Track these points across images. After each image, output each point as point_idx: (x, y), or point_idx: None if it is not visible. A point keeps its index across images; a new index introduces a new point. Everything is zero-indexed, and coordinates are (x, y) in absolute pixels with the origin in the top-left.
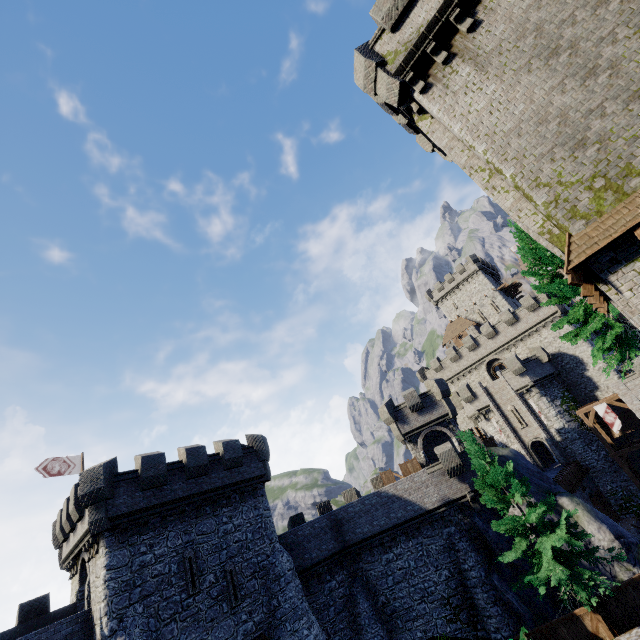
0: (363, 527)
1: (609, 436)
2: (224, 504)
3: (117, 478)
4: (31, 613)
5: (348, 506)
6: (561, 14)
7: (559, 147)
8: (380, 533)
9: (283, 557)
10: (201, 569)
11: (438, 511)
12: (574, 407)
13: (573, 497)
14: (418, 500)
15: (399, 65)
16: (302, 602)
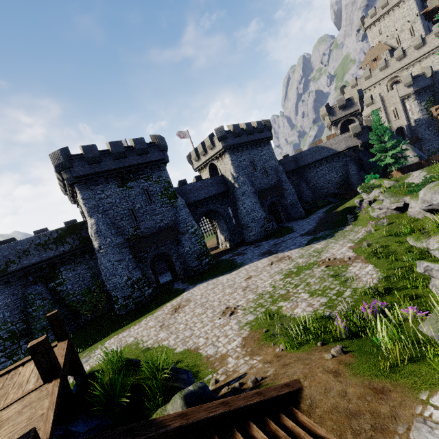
0: (308, 160)
1: None
2: (258, 146)
3: (226, 132)
4: (198, 179)
5: (302, 152)
6: None
7: None
8: (315, 162)
9: (280, 166)
10: (256, 165)
11: (343, 152)
12: (431, 106)
13: (408, 144)
14: (335, 148)
15: None
16: (287, 179)
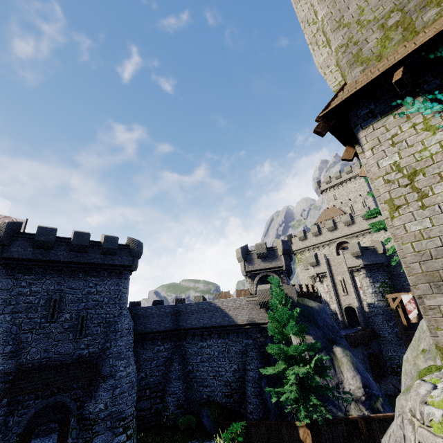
0: (192, 321)
1: (407, 320)
2: (94, 275)
3: (17, 235)
4: None
5: (188, 305)
6: None
7: None
8: (202, 328)
9: (125, 320)
10: (62, 309)
11: (244, 327)
12: (388, 292)
13: (346, 350)
14: (234, 315)
15: None
16: (128, 351)
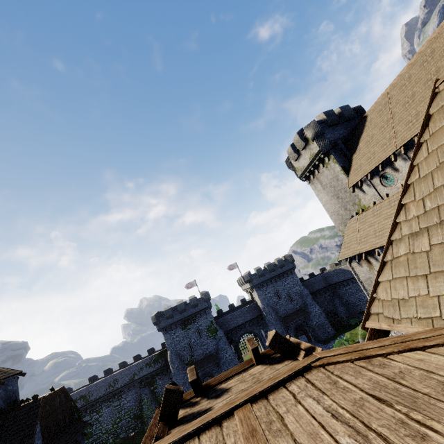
0: (335, 279)
1: None
2: (282, 278)
3: (252, 276)
4: (243, 301)
5: (328, 273)
6: (338, 187)
7: (342, 223)
8: (341, 281)
9: (304, 290)
10: (280, 294)
11: None
12: None
13: None
14: None
15: (300, 175)
16: (312, 301)
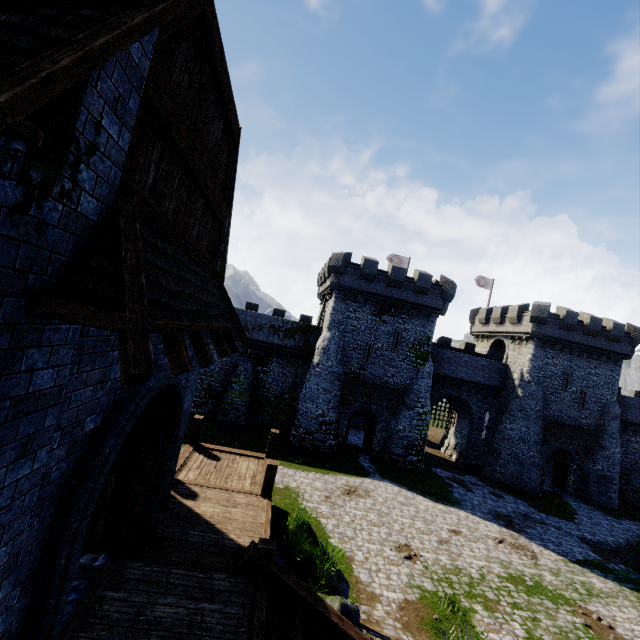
0: None
1: None
2: (594, 358)
3: (550, 315)
4: (468, 348)
5: None
6: None
7: None
8: None
9: (616, 406)
10: (571, 382)
11: None
12: None
13: None
14: None
15: None
16: (617, 433)
